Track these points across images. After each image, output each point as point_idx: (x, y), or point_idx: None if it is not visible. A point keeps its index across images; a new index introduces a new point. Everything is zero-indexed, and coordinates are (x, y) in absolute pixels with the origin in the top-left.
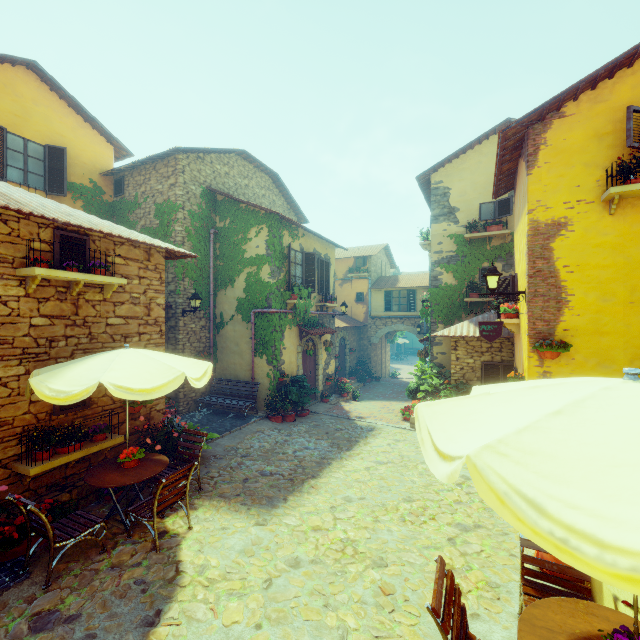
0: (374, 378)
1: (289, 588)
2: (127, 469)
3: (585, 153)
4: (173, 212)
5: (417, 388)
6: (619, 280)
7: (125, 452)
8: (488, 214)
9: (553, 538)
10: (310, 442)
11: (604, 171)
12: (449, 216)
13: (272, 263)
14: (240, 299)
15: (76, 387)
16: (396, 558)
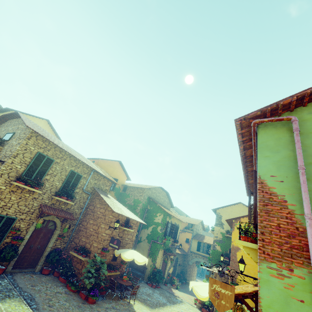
0: (187, 282)
1: None
2: (124, 281)
3: None
4: (139, 203)
5: None
6: (251, 269)
7: (124, 276)
8: None
9: (197, 295)
10: (160, 297)
11: None
12: (221, 225)
13: (162, 226)
14: (148, 234)
15: (128, 257)
16: None
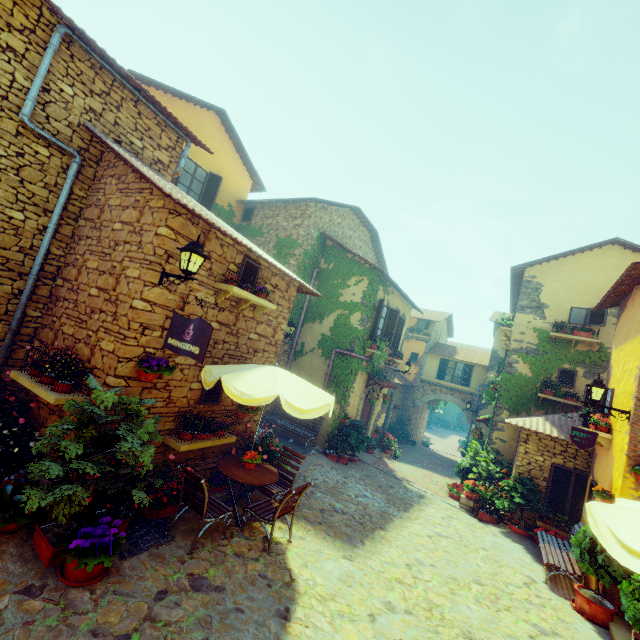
0: (410, 441)
1: (392, 629)
2: (248, 469)
3: None
4: (292, 247)
5: (468, 468)
6: None
7: (249, 454)
8: (578, 319)
9: None
10: (367, 491)
11: None
12: (537, 310)
13: (364, 312)
14: (325, 335)
15: (255, 392)
16: (483, 636)
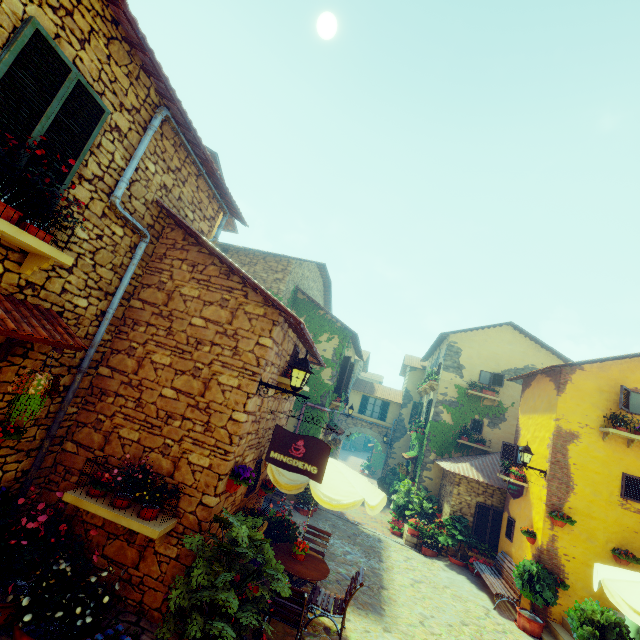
0: None
1: None
2: (302, 562)
3: (592, 397)
4: None
5: (404, 504)
6: (604, 484)
7: (301, 545)
8: (485, 380)
9: None
10: (346, 546)
11: (602, 412)
12: (457, 370)
13: (335, 368)
14: None
15: (340, 496)
16: None
